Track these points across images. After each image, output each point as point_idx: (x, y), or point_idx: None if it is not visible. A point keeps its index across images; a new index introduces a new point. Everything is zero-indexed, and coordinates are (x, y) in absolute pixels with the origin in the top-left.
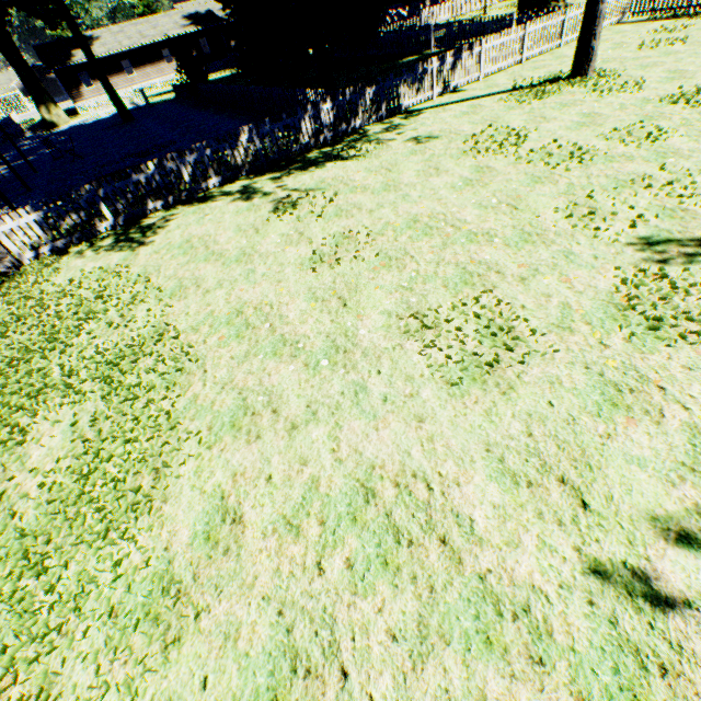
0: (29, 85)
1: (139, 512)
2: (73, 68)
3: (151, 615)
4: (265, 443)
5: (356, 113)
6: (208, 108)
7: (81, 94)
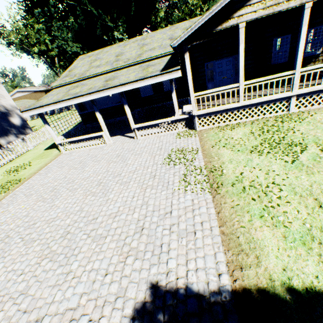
0: None
1: None
2: None
3: None
4: None
5: (63, 110)
6: None
7: None
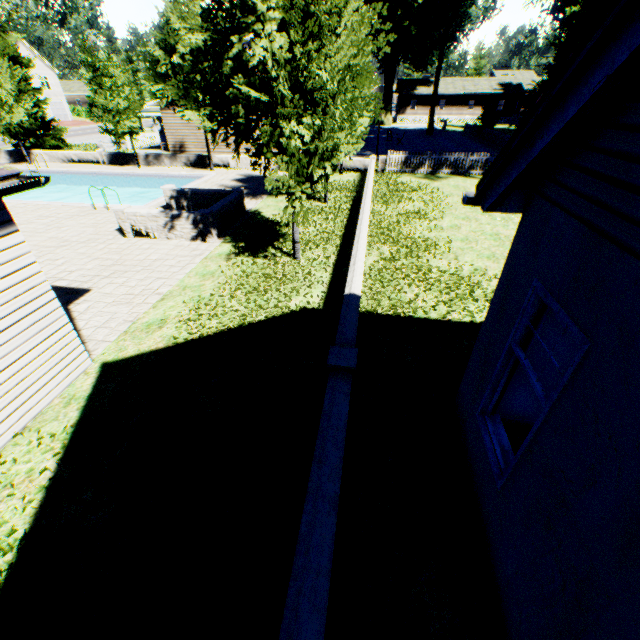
0: (385, 100)
1: (433, 220)
2: (411, 96)
3: (437, 228)
4: (471, 223)
5: None
6: (482, 143)
7: (405, 112)
